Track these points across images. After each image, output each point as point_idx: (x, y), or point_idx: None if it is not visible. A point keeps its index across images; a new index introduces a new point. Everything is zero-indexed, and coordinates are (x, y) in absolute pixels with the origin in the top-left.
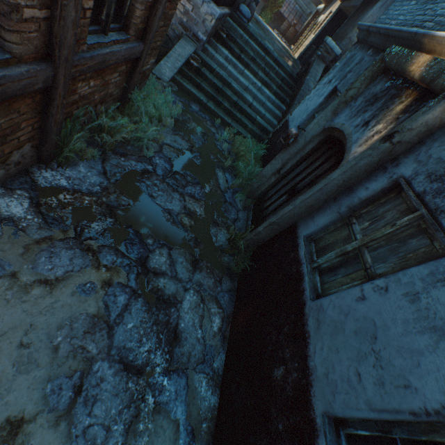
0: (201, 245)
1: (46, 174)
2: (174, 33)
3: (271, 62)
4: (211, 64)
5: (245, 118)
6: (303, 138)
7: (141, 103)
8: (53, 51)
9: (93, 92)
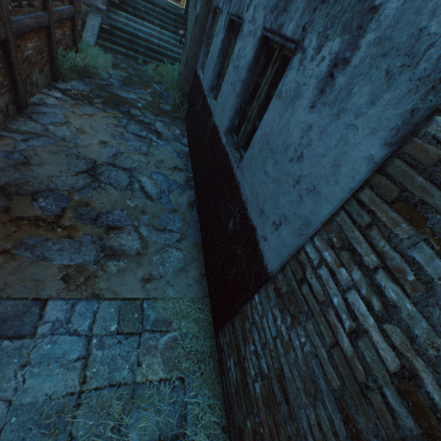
0: (156, 110)
1: (60, 85)
2: (82, 13)
3: (160, 11)
4: (117, 25)
5: (159, 56)
6: (188, 34)
7: (86, 50)
8: (46, 6)
9: (61, 39)
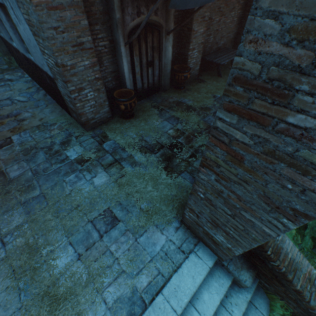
0: (0, 71)
1: None
2: None
3: None
4: None
5: None
6: None
7: None
8: None
9: None
